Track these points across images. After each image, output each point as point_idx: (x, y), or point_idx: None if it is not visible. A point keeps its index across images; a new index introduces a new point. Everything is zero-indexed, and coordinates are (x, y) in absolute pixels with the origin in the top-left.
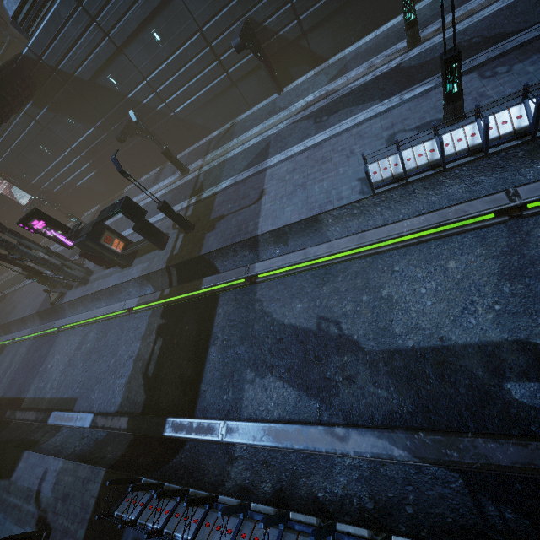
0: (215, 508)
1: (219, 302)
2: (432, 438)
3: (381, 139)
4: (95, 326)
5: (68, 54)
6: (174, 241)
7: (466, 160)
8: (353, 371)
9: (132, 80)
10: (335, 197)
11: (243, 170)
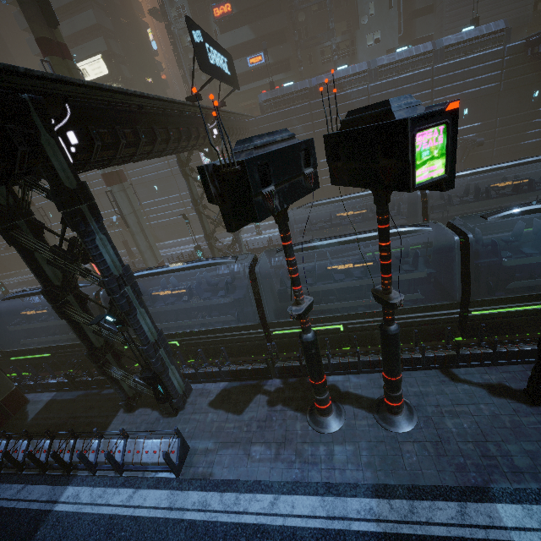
0: None
1: None
2: None
3: None
4: None
5: None
6: None
7: None
8: None
9: None
10: None
11: None
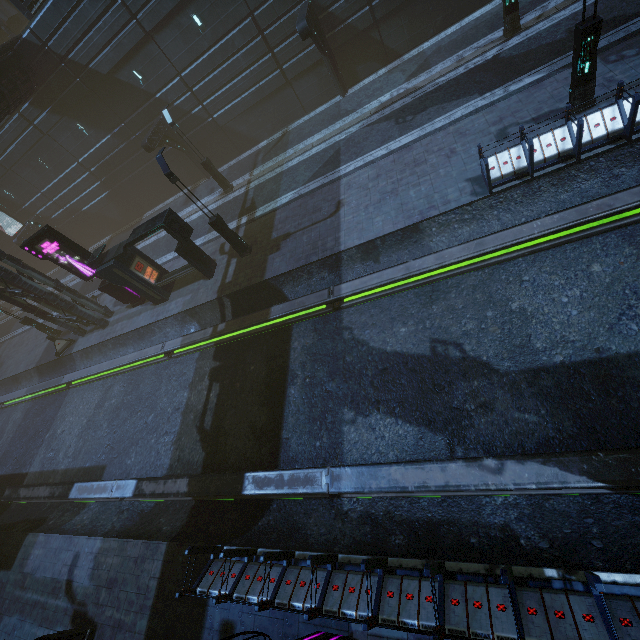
0: (338, 569)
1: (293, 335)
2: (616, 457)
3: (489, 135)
4: (121, 377)
5: (82, 40)
6: (224, 268)
7: (604, 149)
8: (489, 397)
9: (162, 75)
10: (439, 202)
11: (308, 181)
